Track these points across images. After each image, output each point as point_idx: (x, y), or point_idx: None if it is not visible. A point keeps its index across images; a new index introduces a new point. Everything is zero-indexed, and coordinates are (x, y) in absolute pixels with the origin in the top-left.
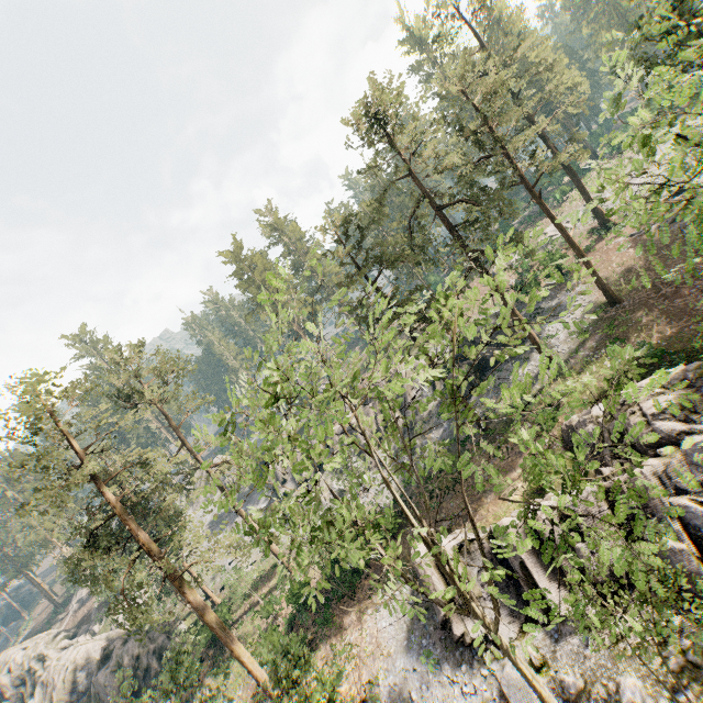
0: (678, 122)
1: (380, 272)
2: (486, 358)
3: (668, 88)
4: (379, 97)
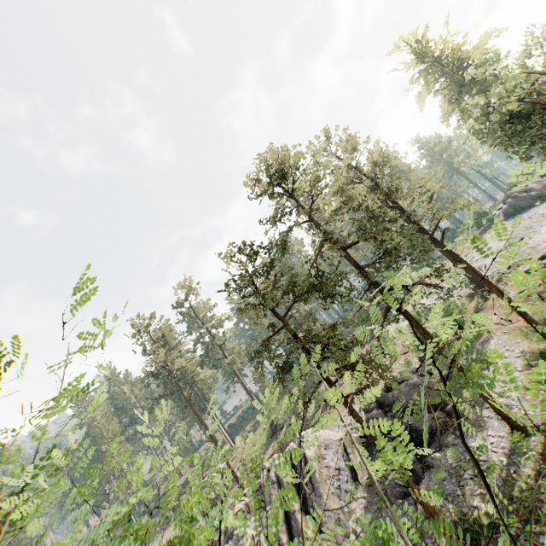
0: (490, 232)
1: (289, 306)
2: (418, 428)
3: (544, 141)
4: (283, 156)
